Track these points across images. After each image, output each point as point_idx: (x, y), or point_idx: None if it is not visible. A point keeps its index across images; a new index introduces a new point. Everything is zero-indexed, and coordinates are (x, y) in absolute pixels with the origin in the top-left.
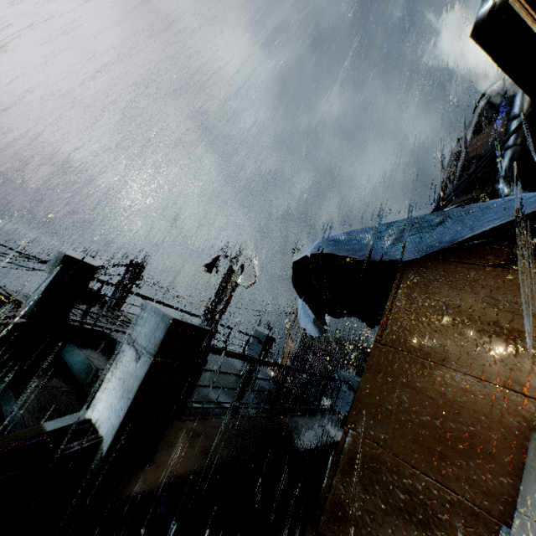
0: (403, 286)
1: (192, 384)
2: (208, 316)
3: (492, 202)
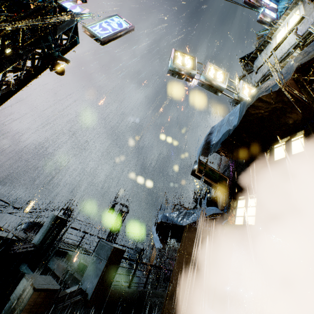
0: (186, 232)
1: (115, 273)
2: (108, 238)
3: (204, 208)
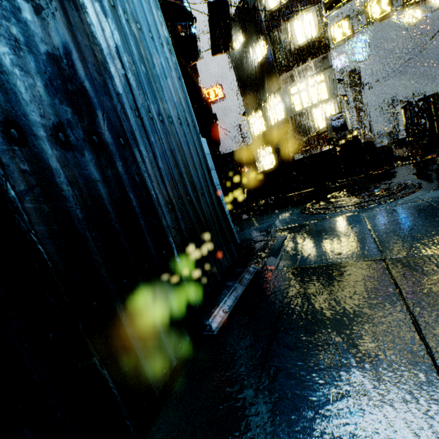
0: None
1: None
2: None
3: None
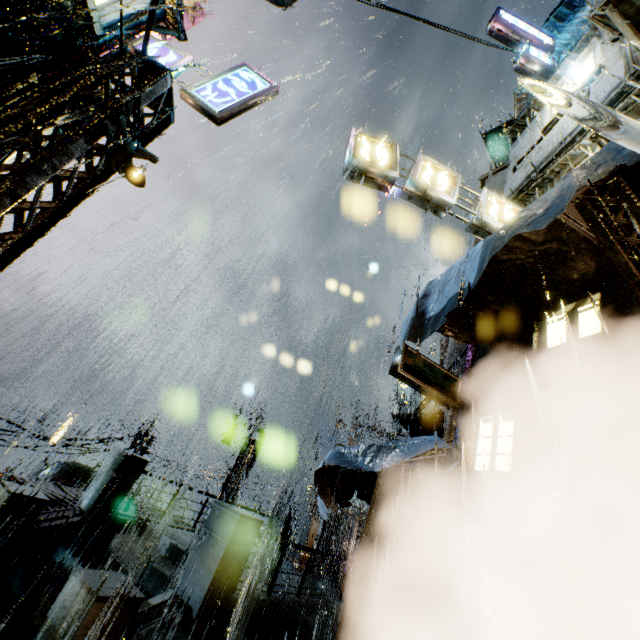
0: (381, 484)
1: (243, 565)
2: (223, 495)
3: (415, 439)
